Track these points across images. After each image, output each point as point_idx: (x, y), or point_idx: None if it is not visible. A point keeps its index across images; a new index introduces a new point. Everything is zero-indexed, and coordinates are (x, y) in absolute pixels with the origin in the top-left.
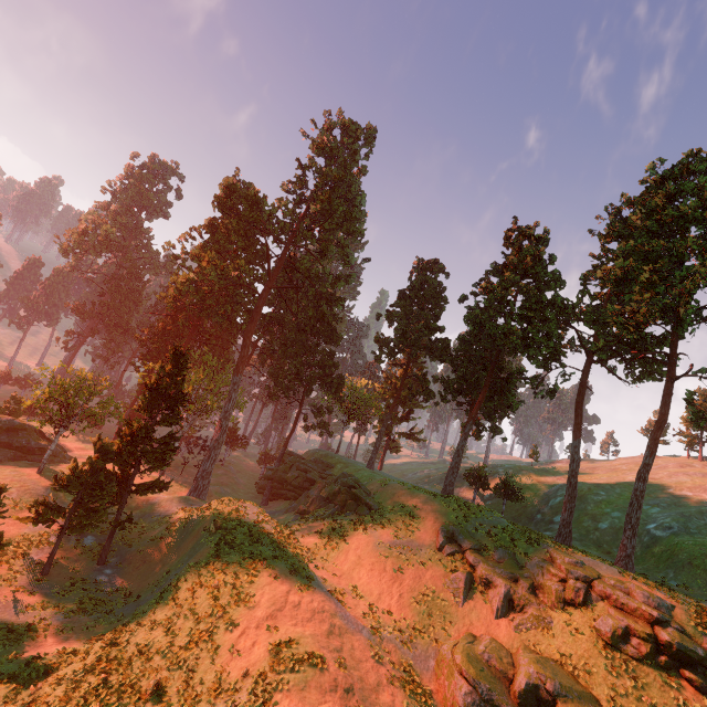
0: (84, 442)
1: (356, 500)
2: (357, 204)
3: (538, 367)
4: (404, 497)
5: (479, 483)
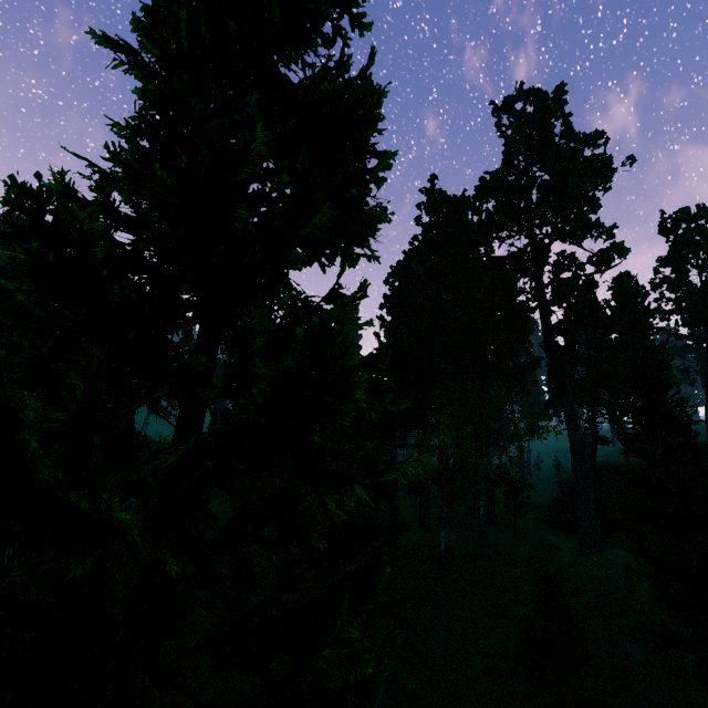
0: None
1: None
2: (633, 160)
3: None
4: None
5: None
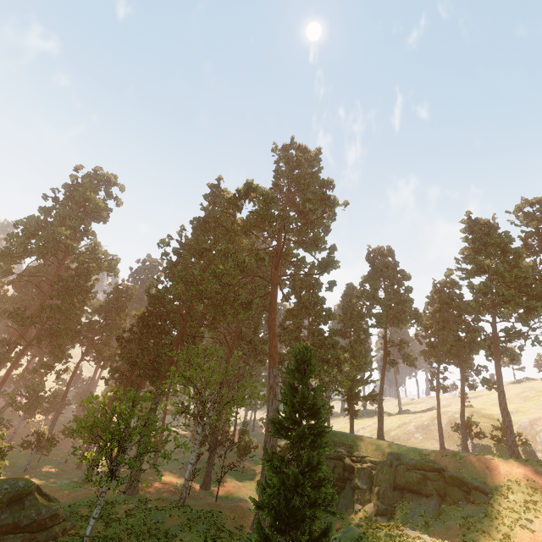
0: (49, 480)
1: (459, 486)
2: (347, 203)
3: (523, 324)
4: (503, 470)
5: (470, 432)
